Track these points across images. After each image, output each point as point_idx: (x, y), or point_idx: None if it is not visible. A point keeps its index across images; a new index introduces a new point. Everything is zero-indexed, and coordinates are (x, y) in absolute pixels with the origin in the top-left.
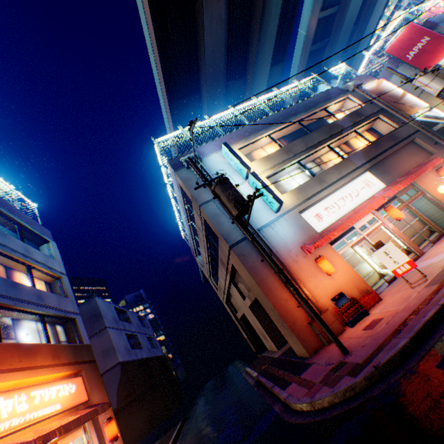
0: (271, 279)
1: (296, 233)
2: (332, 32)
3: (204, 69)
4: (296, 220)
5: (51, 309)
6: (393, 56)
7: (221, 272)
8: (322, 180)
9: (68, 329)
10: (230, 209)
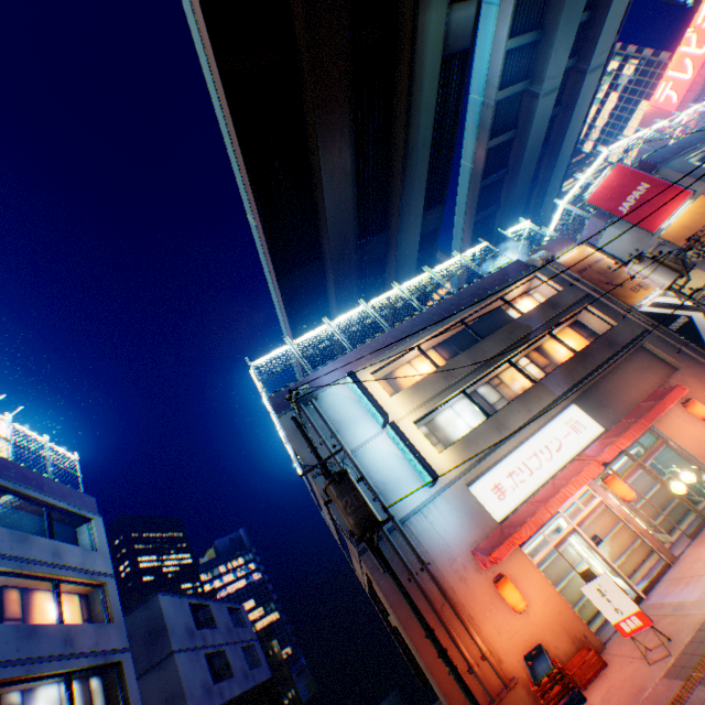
0: (425, 614)
1: (463, 524)
2: (510, 160)
3: (325, 232)
4: (463, 499)
5: (84, 656)
6: (598, 208)
7: (355, 561)
8: (502, 423)
9: (109, 682)
10: (349, 527)
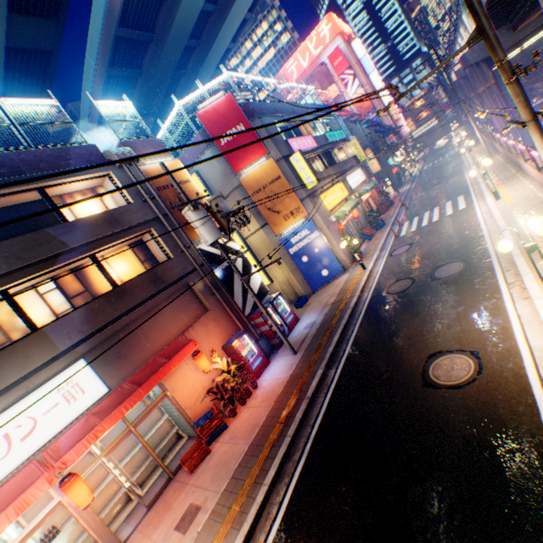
0: None
1: None
2: (159, 27)
3: None
4: None
5: None
6: (206, 128)
7: None
8: None
9: None
10: None
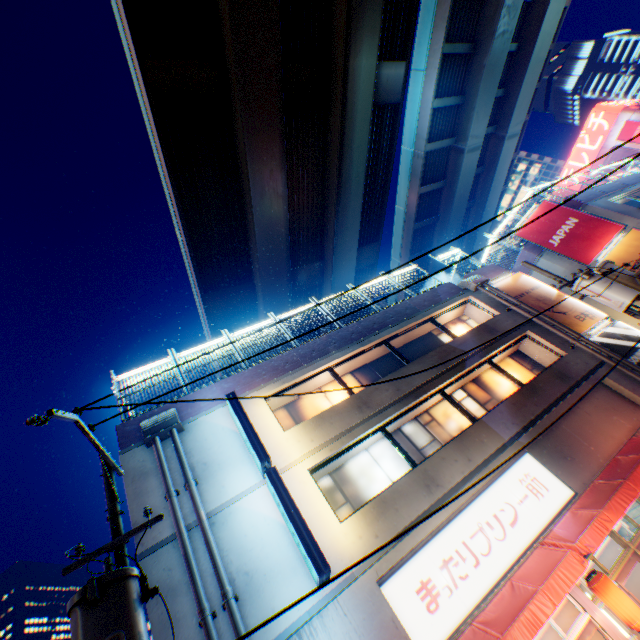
0: None
1: None
2: (441, 207)
3: (255, 252)
4: (370, 610)
5: None
6: (529, 240)
7: None
8: (433, 476)
9: None
10: None
